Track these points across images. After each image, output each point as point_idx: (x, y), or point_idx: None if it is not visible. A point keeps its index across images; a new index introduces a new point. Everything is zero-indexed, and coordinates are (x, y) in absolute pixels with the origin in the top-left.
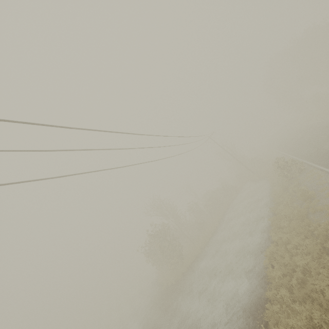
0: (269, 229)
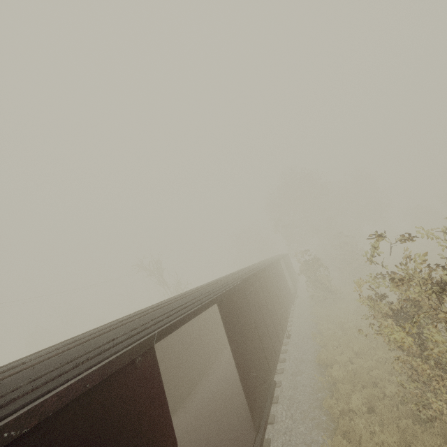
0: None
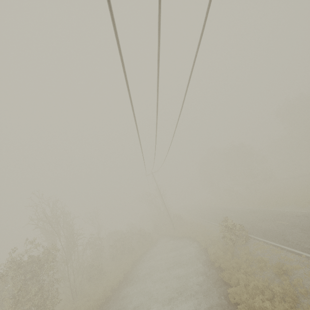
0: (226, 306)
